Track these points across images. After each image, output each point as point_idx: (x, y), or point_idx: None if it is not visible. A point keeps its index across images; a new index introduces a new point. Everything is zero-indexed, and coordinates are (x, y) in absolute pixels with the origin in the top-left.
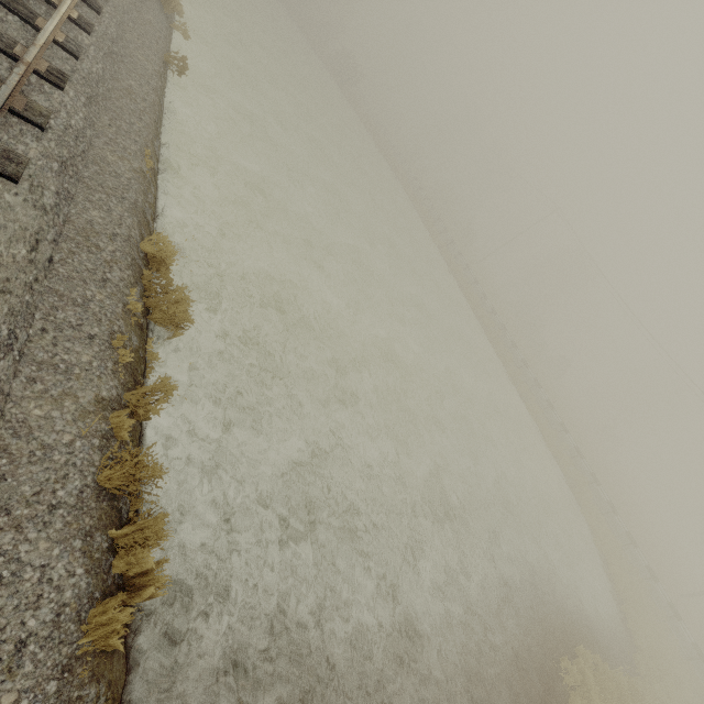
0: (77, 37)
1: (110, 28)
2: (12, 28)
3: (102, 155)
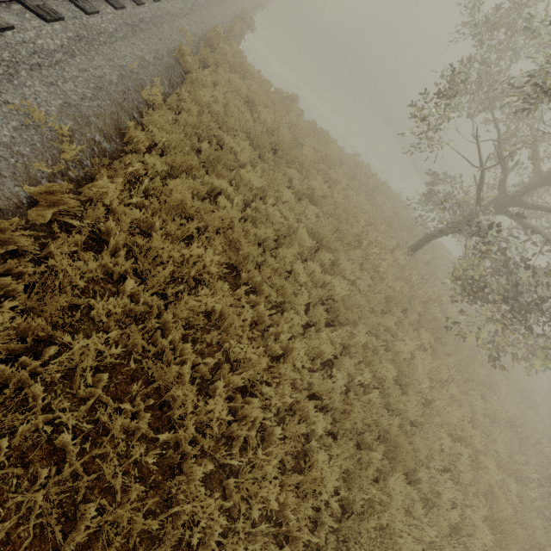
0: None
1: None
2: None
3: None
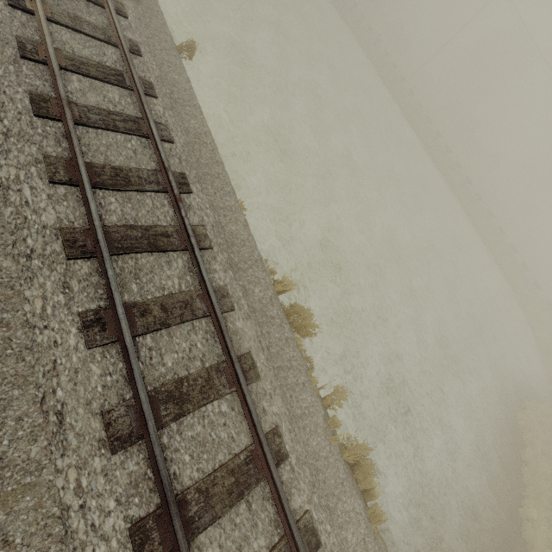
0: (156, 112)
1: (152, 65)
2: (140, 153)
3: (230, 231)
